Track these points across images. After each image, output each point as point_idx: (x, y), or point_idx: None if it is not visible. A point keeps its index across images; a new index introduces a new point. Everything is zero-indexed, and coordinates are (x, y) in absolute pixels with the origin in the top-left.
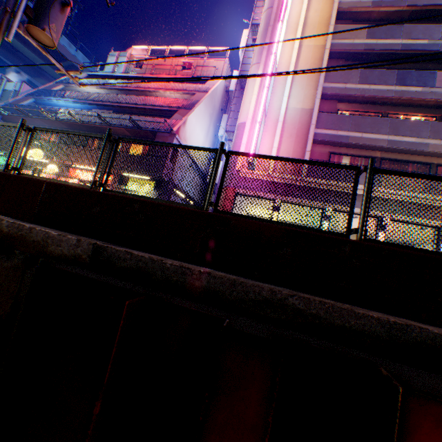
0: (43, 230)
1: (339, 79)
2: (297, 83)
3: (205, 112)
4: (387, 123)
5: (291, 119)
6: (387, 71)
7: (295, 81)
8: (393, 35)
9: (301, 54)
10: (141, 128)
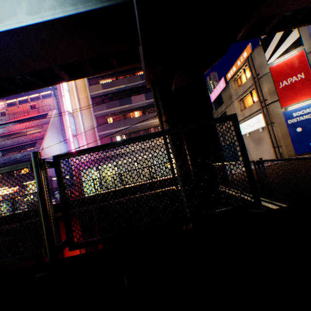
0: (9, 225)
1: (99, 110)
2: (84, 115)
3: (53, 134)
4: (122, 122)
5: (88, 131)
6: (115, 101)
7: (83, 115)
8: (112, 86)
9: (81, 102)
10: (22, 160)
